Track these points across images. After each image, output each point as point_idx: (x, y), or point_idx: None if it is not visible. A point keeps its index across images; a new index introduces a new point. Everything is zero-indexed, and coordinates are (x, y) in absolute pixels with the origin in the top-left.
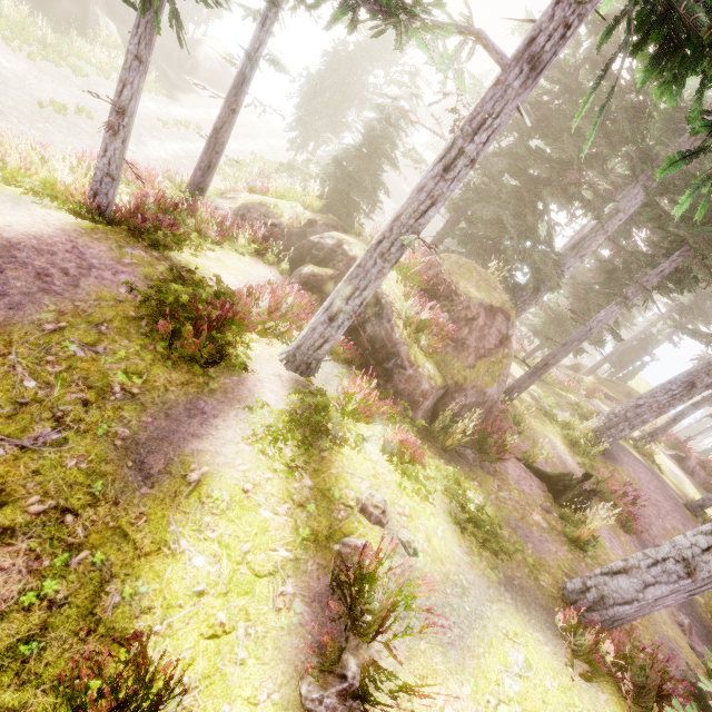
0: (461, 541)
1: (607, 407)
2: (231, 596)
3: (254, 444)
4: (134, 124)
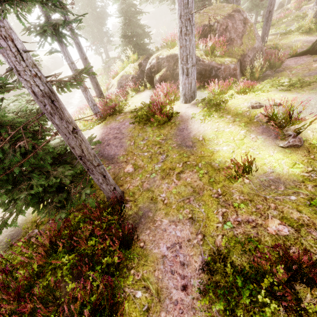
0: (292, 93)
1: (312, 4)
2: (241, 147)
3: (204, 122)
4: (63, 101)
